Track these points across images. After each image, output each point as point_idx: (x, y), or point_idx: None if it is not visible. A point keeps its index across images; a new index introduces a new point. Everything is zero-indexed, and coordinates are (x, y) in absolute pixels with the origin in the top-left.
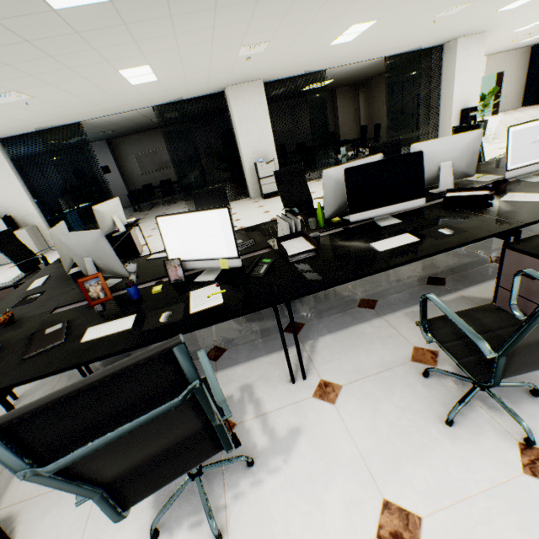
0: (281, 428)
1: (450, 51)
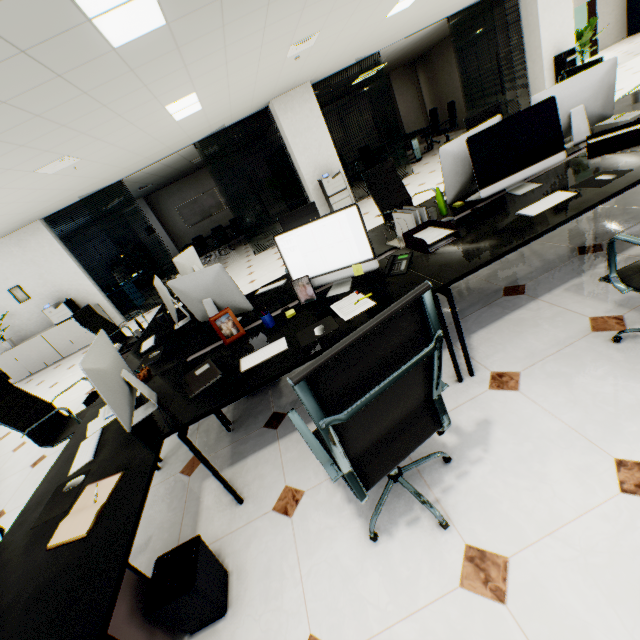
0: (466, 424)
1: None
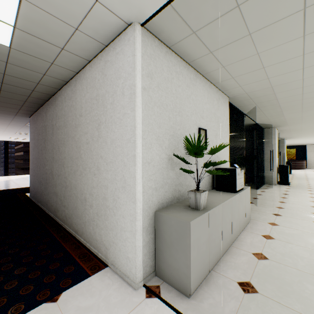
0: None
1: (281, 142)
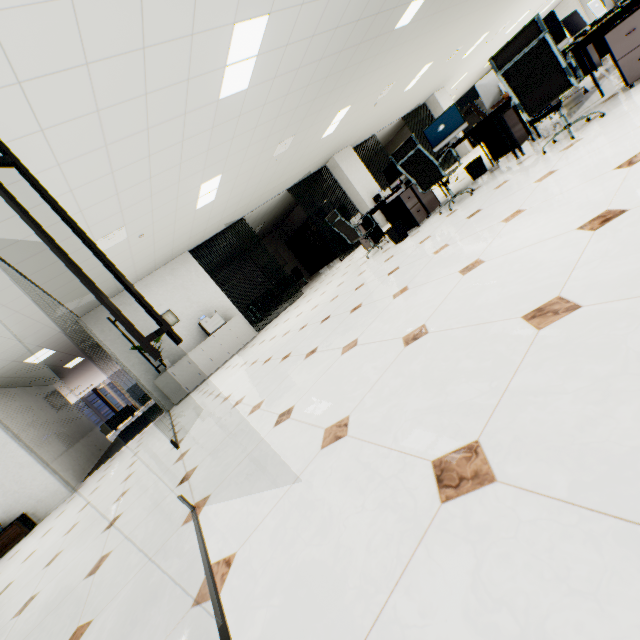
0: None
1: (432, 103)
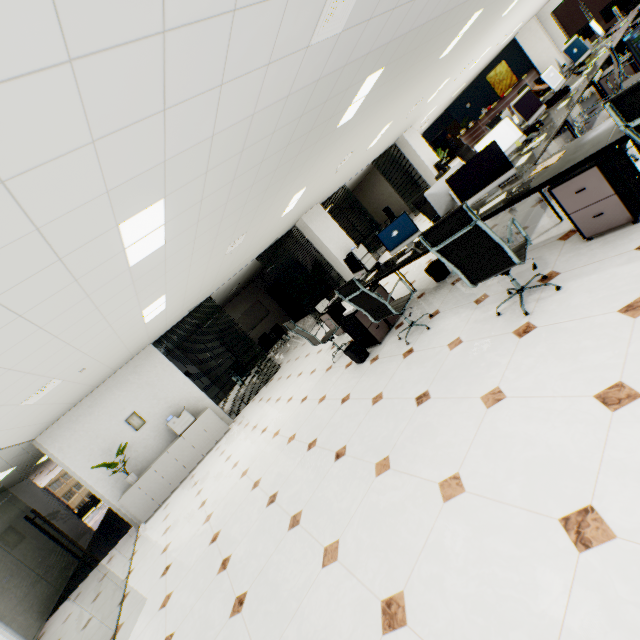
0: None
1: (402, 143)
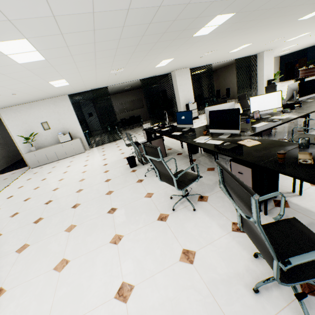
0: None
1: (260, 57)
